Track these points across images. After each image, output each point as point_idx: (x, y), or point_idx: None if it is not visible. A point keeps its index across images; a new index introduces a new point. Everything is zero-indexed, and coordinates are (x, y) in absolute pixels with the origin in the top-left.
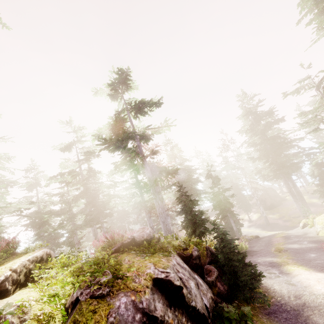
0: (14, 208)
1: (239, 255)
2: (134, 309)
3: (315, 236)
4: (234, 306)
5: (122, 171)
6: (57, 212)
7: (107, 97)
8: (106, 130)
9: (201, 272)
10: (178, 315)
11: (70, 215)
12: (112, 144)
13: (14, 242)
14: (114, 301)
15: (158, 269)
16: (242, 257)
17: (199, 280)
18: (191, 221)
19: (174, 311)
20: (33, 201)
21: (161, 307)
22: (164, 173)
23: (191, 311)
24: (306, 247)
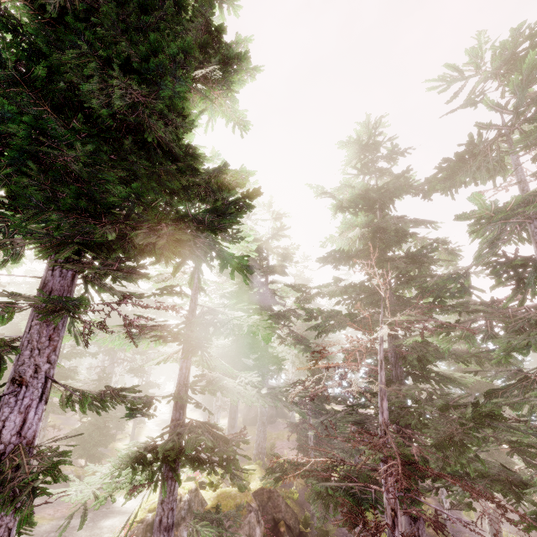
0: None
1: None
2: None
3: (112, 530)
4: None
5: None
6: None
7: None
8: None
9: None
10: None
11: None
12: None
13: None
14: None
15: None
16: None
17: None
18: None
19: None
20: None
21: None
22: None
23: None
24: None
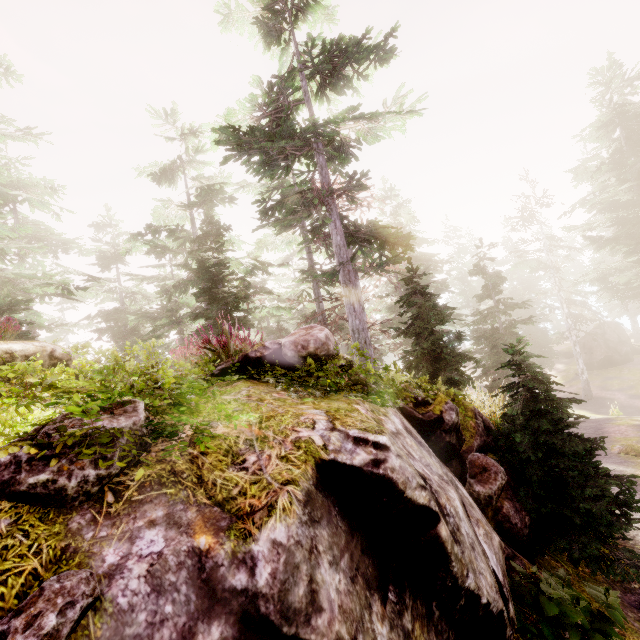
0: (53, 282)
1: (578, 443)
2: (201, 586)
3: None
4: (563, 580)
5: (277, 222)
6: (152, 314)
7: (254, 36)
8: (246, 121)
9: (458, 467)
10: (418, 632)
11: (171, 318)
12: (255, 144)
13: (7, 328)
14: (105, 531)
15: (342, 431)
16: (589, 450)
17: (462, 489)
18: (428, 355)
19: (399, 609)
20: (111, 288)
21: (344, 590)
22: (376, 244)
23: (460, 606)
24: None
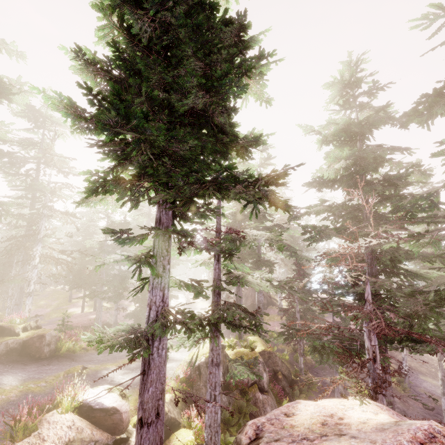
0: None
1: None
2: None
3: (172, 369)
4: None
5: None
6: None
7: None
8: None
9: None
10: None
11: None
12: None
13: None
14: None
15: None
16: None
17: None
18: None
19: None
20: None
21: None
22: None
23: None
24: (112, 381)
